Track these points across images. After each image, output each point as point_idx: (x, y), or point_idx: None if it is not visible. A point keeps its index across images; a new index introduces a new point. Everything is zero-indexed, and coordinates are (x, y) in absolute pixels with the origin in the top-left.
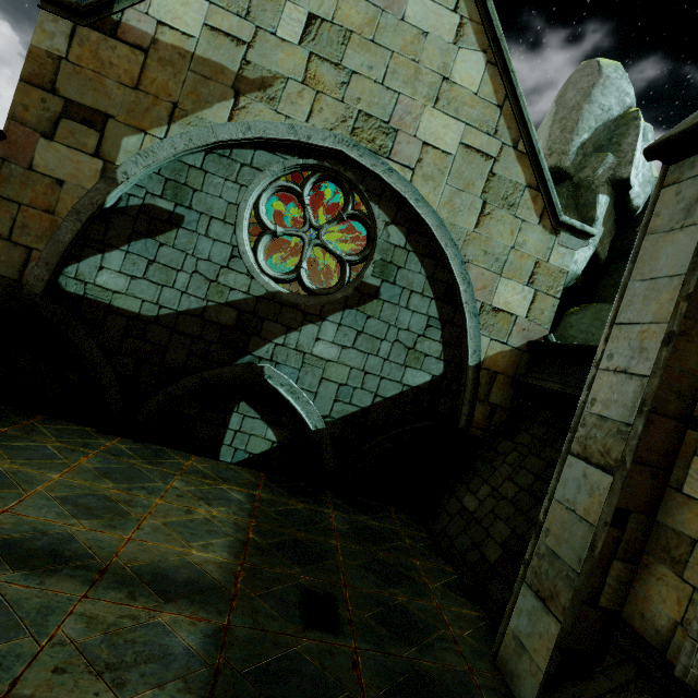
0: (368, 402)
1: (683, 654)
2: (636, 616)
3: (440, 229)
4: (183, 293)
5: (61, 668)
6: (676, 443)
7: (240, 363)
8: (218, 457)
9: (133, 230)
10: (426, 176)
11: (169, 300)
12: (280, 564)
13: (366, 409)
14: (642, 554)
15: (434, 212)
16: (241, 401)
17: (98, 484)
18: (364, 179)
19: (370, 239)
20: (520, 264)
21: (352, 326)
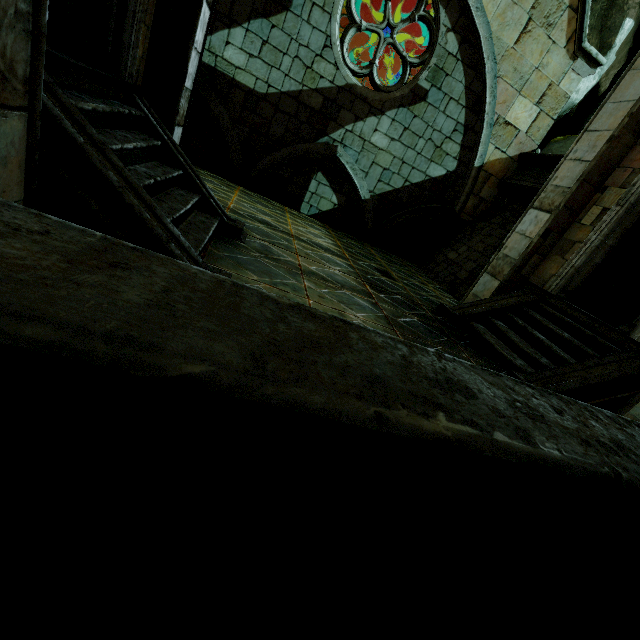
0: (400, 185)
1: (551, 282)
2: (535, 278)
3: (487, 42)
4: (286, 76)
5: (307, 254)
6: (588, 200)
7: (320, 142)
8: (299, 210)
9: (252, 8)
10: None
11: (276, 81)
12: (360, 257)
13: (398, 190)
14: (549, 253)
15: (488, 23)
16: (318, 172)
17: (256, 205)
18: None
19: (431, 44)
20: (537, 85)
21: (402, 123)
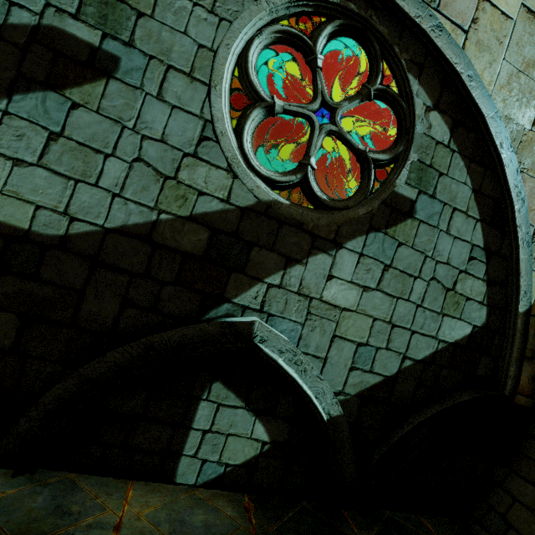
0: (394, 369)
1: None
2: None
3: (494, 122)
4: (115, 197)
5: None
6: None
7: (212, 317)
8: (173, 478)
9: (18, 72)
10: (482, 44)
11: (88, 207)
12: None
13: (392, 378)
14: None
15: (489, 97)
16: (214, 382)
17: None
18: (402, 38)
19: (402, 130)
20: None
21: (378, 257)
